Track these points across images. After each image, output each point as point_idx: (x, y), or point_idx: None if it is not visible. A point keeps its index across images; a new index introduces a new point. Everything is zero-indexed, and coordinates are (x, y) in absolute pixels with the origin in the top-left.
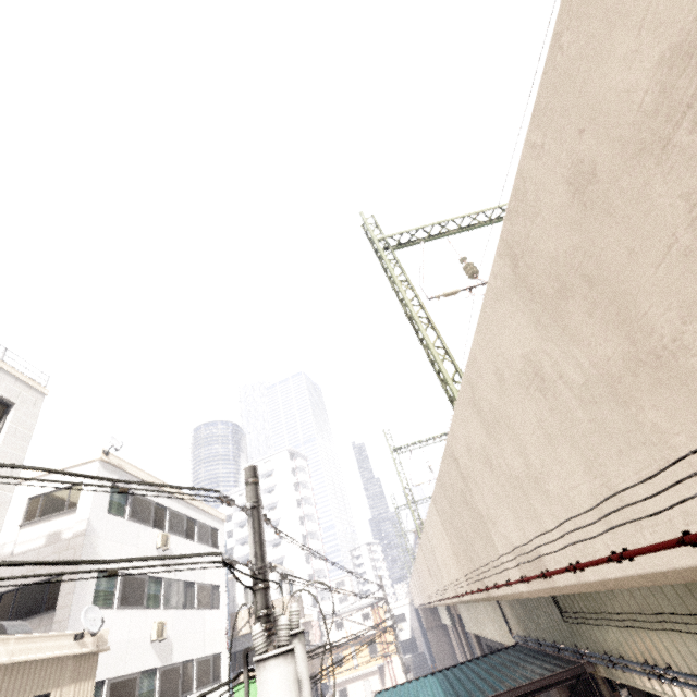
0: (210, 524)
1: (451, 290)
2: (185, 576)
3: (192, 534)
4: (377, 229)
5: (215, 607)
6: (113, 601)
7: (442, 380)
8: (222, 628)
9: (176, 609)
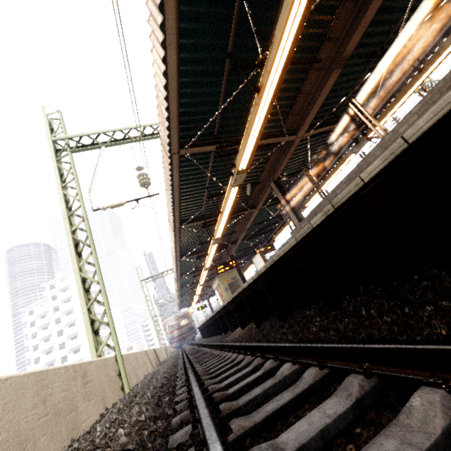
0: None
1: (116, 202)
2: None
3: None
4: (59, 126)
5: None
6: None
7: (89, 299)
8: None
9: None
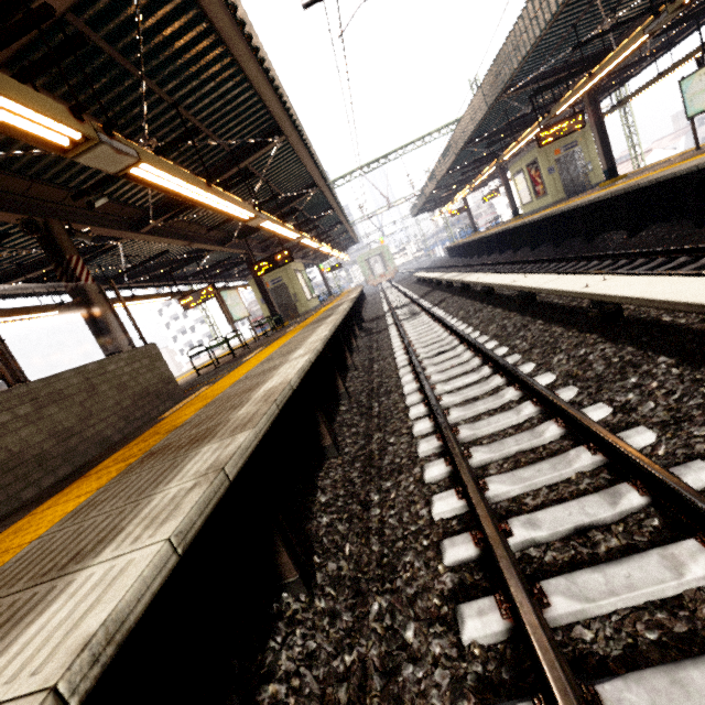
0: None
1: None
2: None
3: None
4: None
5: None
6: None
7: None
8: None
9: None
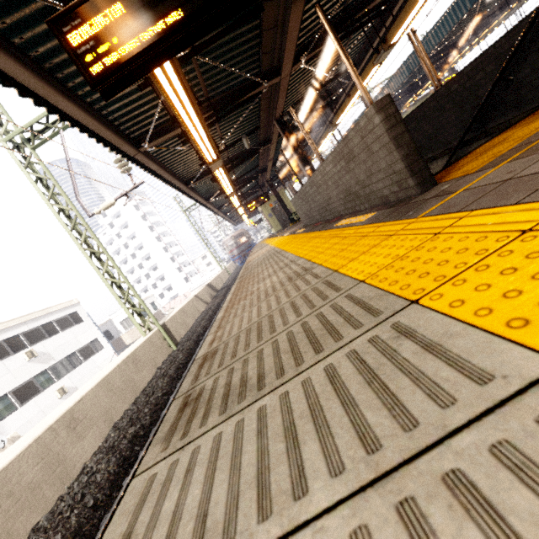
0: (67, 313)
1: (106, 204)
2: (64, 355)
3: (54, 330)
4: None
5: (99, 349)
6: (15, 406)
7: (124, 293)
8: (111, 354)
9: (69, 373)
